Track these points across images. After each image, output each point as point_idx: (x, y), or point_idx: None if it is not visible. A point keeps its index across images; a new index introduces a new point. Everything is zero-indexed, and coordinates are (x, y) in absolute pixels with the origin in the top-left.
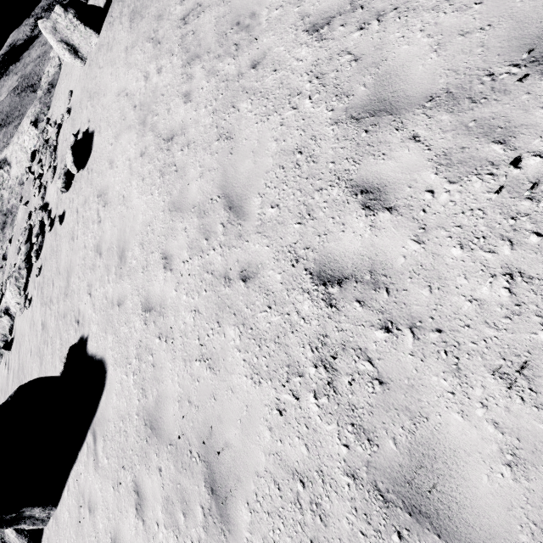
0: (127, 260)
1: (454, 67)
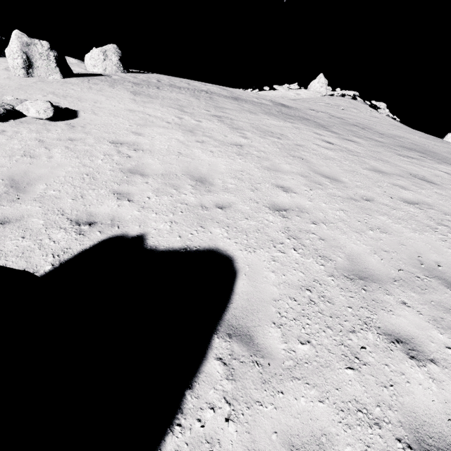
0: (217, 183)
1: (393, 171)
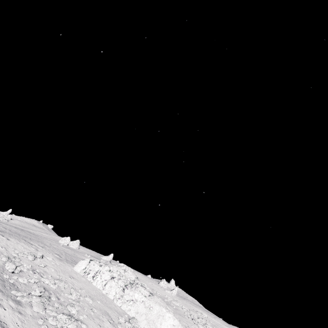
0: None
1: None
